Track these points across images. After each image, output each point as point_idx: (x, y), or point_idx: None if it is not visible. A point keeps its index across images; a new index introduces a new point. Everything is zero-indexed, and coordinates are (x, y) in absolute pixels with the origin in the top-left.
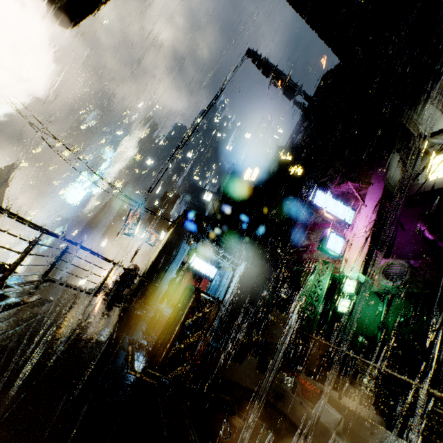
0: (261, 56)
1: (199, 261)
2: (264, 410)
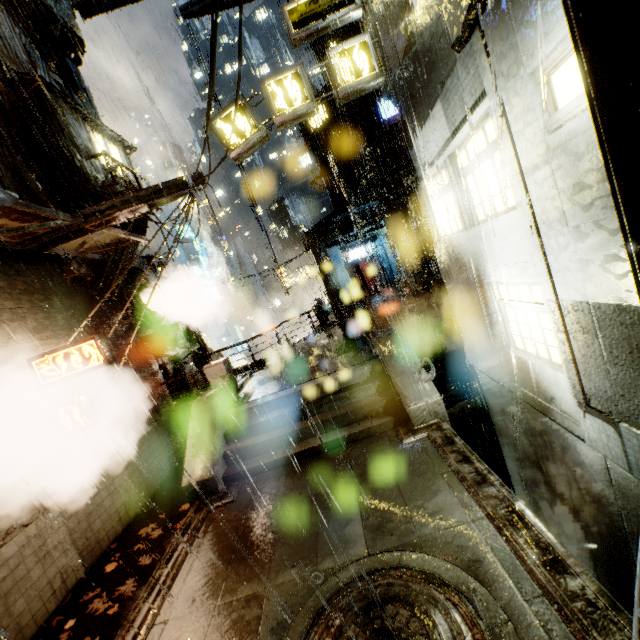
0: None
1: (354, 252)
2: (419, 307)
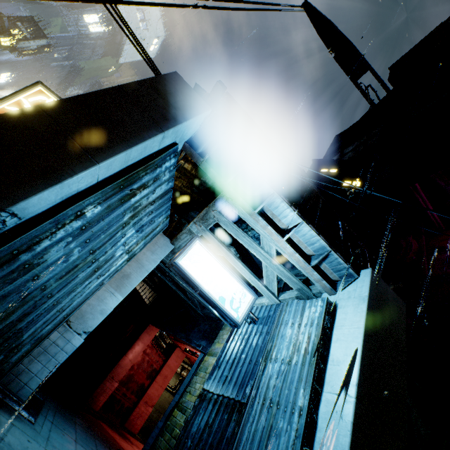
0: (322, 14)
1: (206, 256)
2: None
